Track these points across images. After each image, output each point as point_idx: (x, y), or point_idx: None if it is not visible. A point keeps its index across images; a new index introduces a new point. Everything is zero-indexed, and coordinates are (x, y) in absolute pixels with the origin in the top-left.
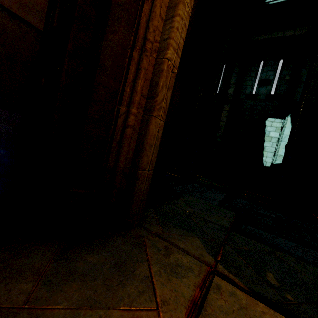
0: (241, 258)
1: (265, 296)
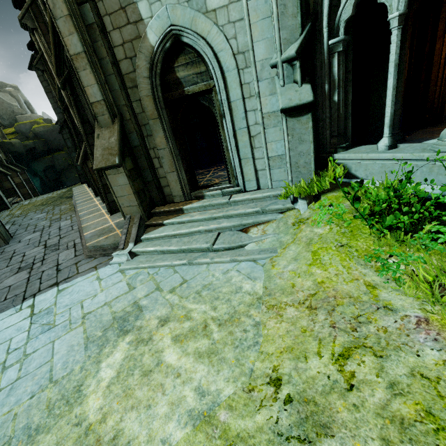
0: None
1: None
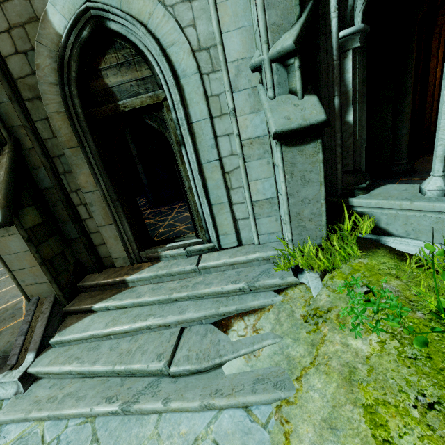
0: None
1: None
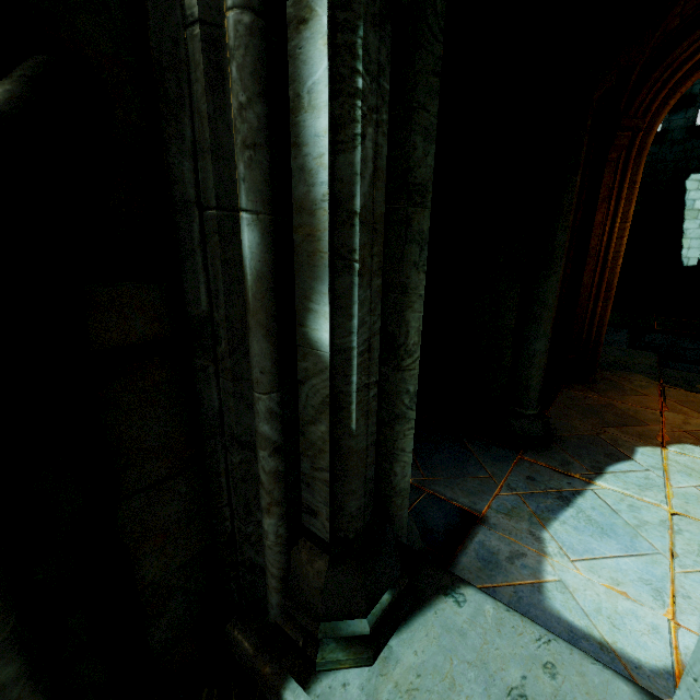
0: (676, 381)
1: (695, 392)
